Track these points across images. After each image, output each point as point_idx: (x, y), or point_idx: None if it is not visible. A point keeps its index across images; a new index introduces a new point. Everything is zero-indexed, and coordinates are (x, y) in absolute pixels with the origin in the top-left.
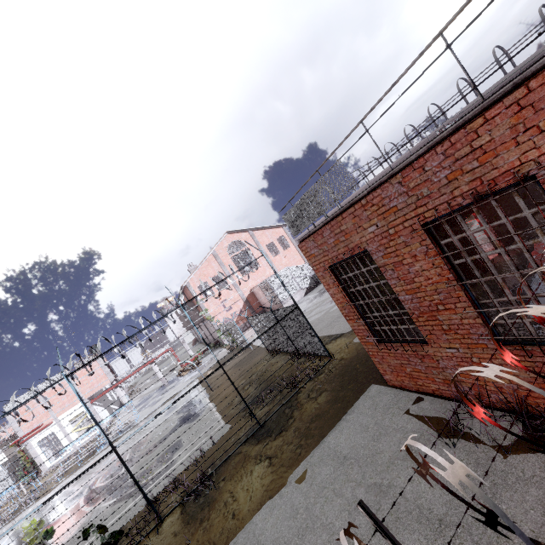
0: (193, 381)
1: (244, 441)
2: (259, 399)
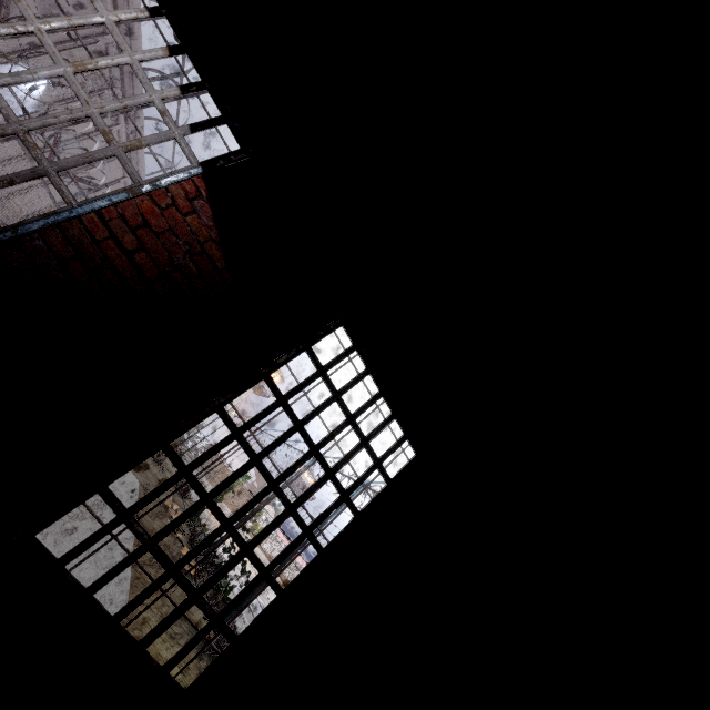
0: None
1: None
2: None
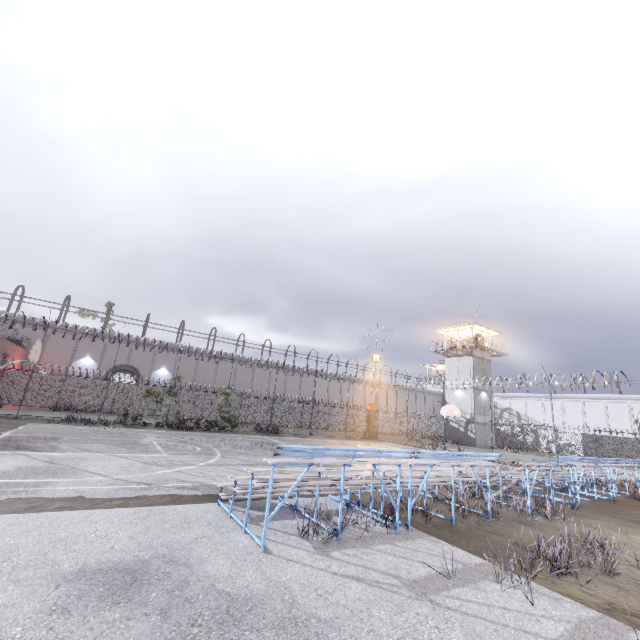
0: None
1: (34, 418)
2: None
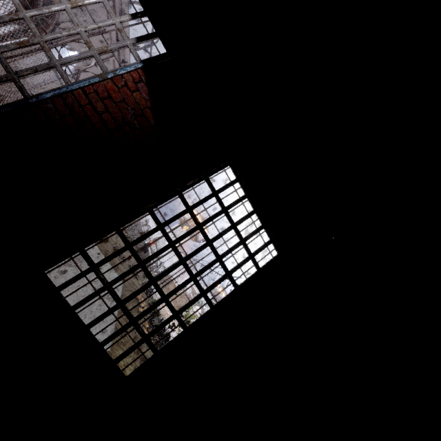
0: None
1: None
2: None
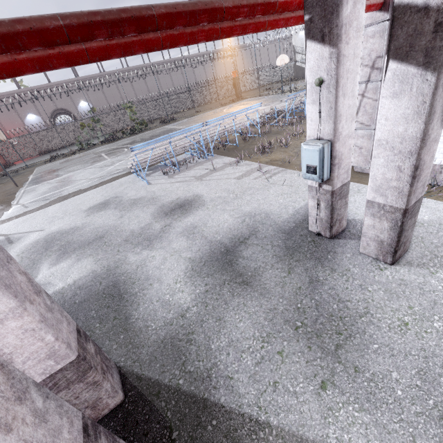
0: (8, 216)
1: (36, 164)
2: (16, 171)
